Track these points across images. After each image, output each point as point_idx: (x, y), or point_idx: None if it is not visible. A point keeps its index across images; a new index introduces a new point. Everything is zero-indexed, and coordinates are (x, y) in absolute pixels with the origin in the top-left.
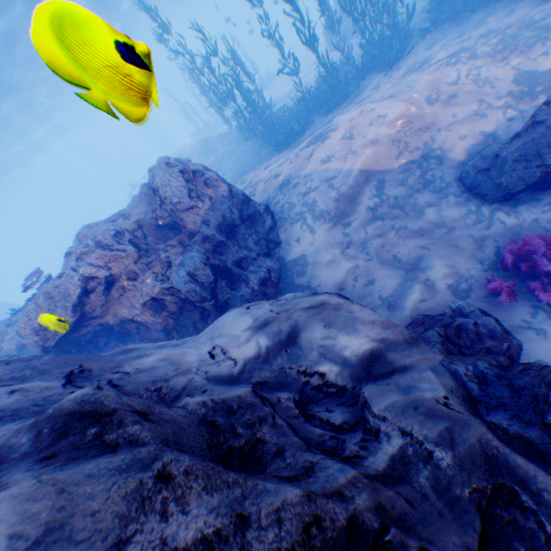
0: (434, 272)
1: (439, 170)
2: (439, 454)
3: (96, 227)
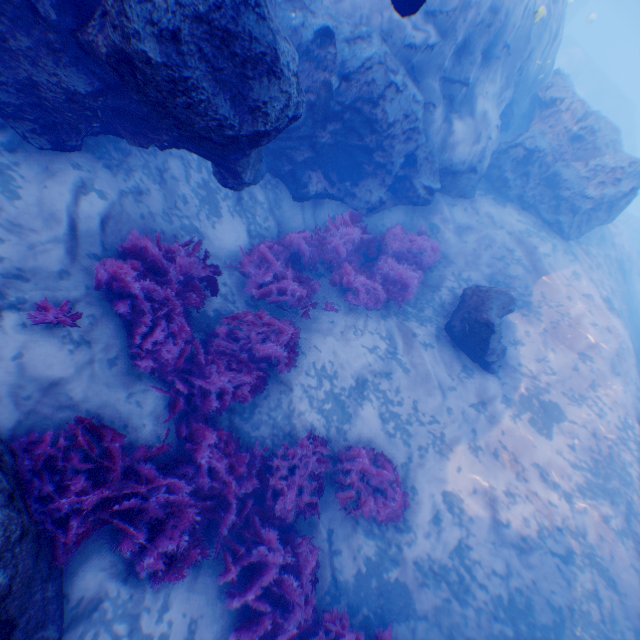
0: (449, 232)
1: None
2: (432, 85)
3: (611, 134)
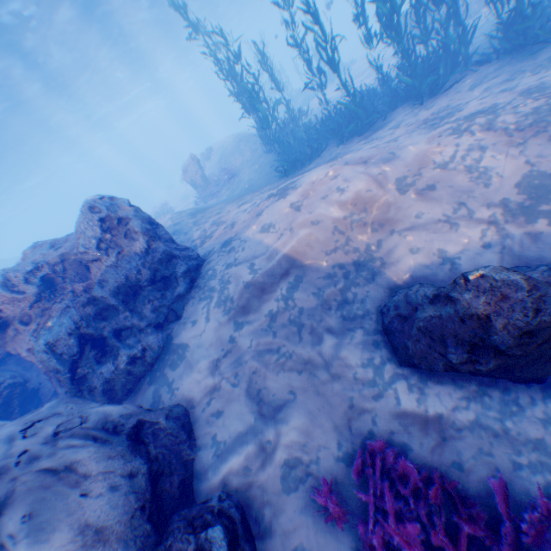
0: (283, 434)
1: (366, 287)
2: None
3: (40, 248)
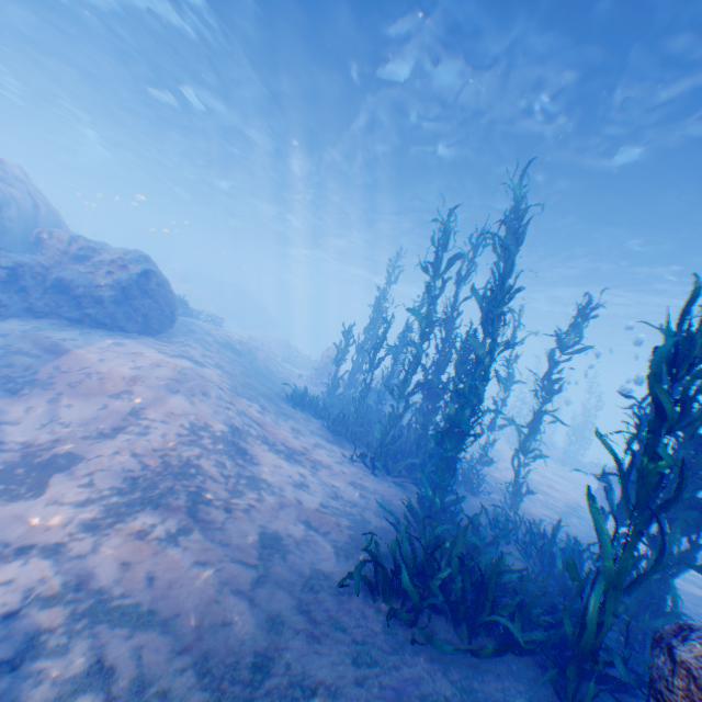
0: None
1: (0, 387)
2: None
3: None
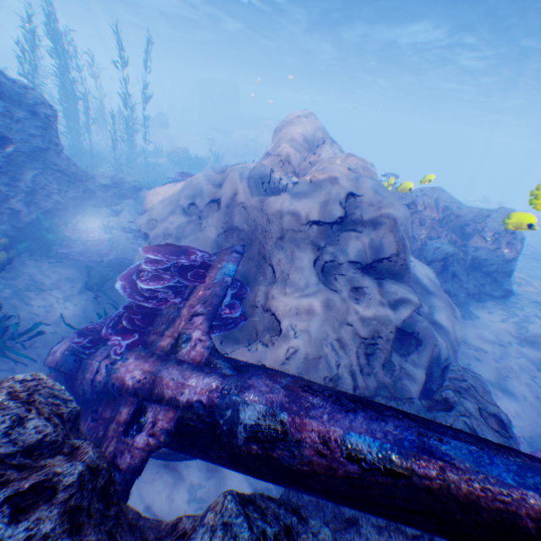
0: (504, 401)
1: None
2: (422, 322)
3: (442, 194)
